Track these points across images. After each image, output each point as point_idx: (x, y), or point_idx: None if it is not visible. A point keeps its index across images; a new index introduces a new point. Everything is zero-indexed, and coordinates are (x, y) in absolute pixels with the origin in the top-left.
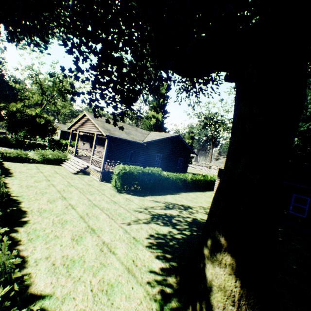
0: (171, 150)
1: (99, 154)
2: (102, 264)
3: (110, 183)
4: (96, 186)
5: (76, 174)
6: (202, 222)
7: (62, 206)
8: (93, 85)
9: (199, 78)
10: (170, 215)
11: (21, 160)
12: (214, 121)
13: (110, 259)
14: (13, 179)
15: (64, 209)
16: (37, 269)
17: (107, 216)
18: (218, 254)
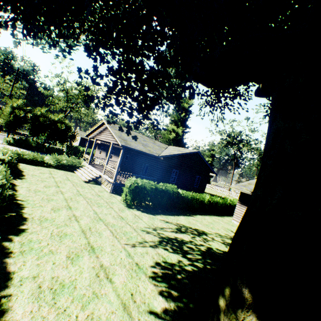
0: (189, 167)
1: (114, 164)
2: (94, 293)
3: (120, 196)
4: (106, 198)
5: (87, 183)
6: (218, 253)
7: (65, 217)
8: (108, 89)
9: (226, 93)
10: (182, 240)
11: (36, 163)
12: (237, 140)
13: (105, 288)
14: (24, 182)
15: (67, 220)
16: (20, 291)
17: (110, 234)
18: (238, 311)
